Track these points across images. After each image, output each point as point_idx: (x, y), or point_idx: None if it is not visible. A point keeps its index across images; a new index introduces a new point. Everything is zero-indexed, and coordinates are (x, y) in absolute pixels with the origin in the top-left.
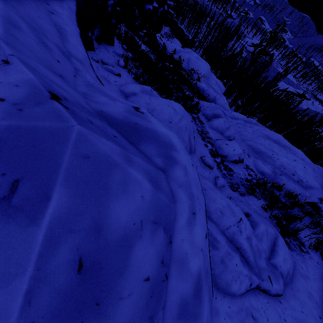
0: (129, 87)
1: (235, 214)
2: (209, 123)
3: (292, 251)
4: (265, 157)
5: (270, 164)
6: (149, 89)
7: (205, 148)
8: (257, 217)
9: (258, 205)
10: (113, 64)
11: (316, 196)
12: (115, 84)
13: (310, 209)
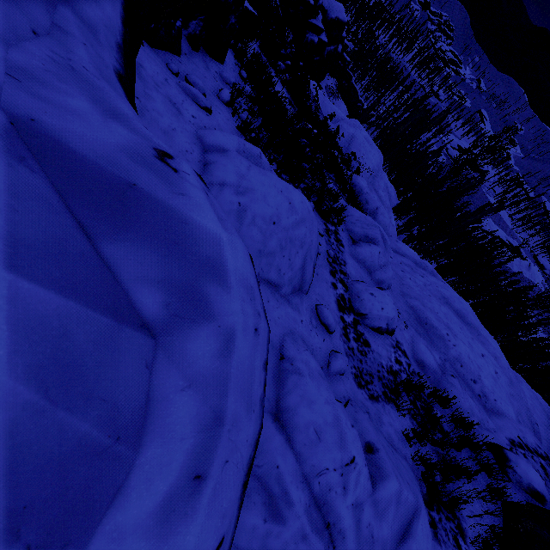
0: (217, 134)
1: (345, 444)
2: (352, 248)
3: (439, 545)
4: (434, 336)
5: (439, 351)
6: (257, 153)
7: (331, 290)
8: (388, 458)
9: (398, 426)
10: (208, 91)
11: (505, 432)
12: (192, 121)
13: (491, 457)
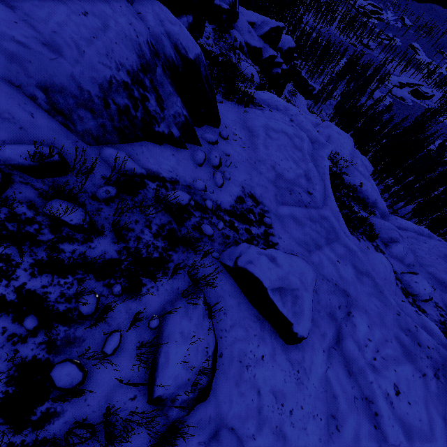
0: None
1: None
2: (388, 250)
3: None
4: None
5: None
6: (358, 243)
7: (397, 288)
8: None
9: None
10: None
11: None
12: None
13: None
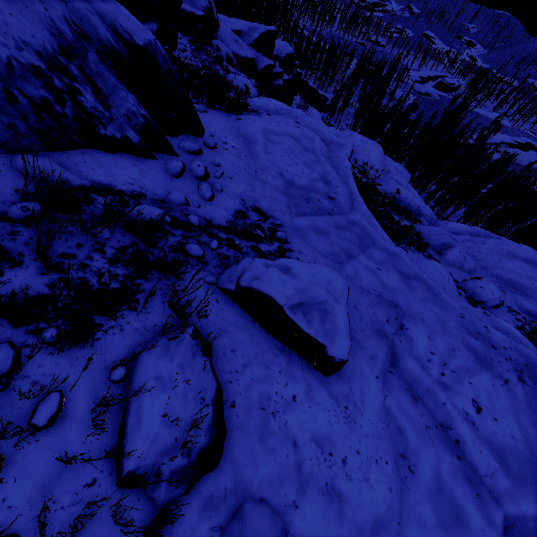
0: None
1: None
2: (443, 258)
3: None
4: (524, 289)
5: (533, 299)
6: (404, 253)
7: (462, 298)
8: None
9: None
10: None
11: None
12: None
13: None
